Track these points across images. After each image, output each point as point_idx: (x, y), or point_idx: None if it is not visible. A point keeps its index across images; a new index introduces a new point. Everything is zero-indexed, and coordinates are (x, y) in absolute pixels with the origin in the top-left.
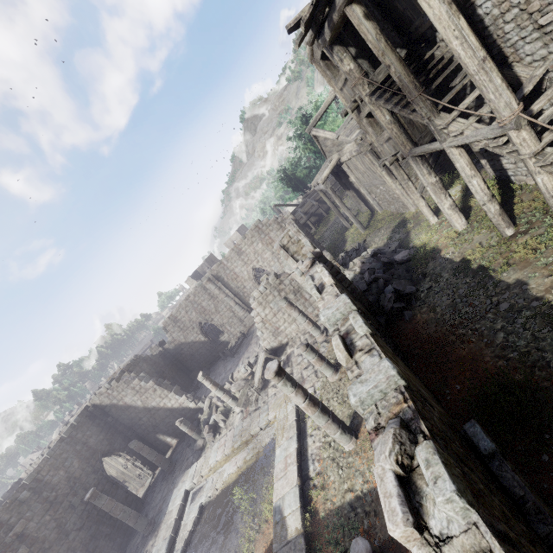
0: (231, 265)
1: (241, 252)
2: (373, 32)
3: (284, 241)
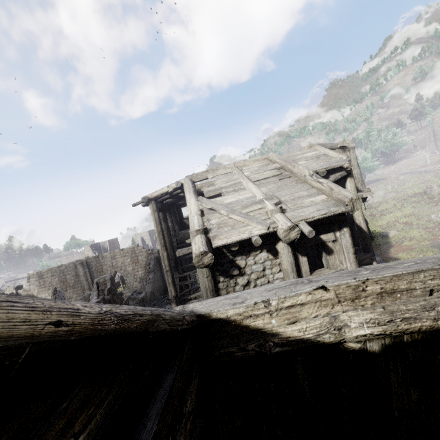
0: (103, 262)
1: (114, 257)
2: (164, 226)
3: (101, 280)
